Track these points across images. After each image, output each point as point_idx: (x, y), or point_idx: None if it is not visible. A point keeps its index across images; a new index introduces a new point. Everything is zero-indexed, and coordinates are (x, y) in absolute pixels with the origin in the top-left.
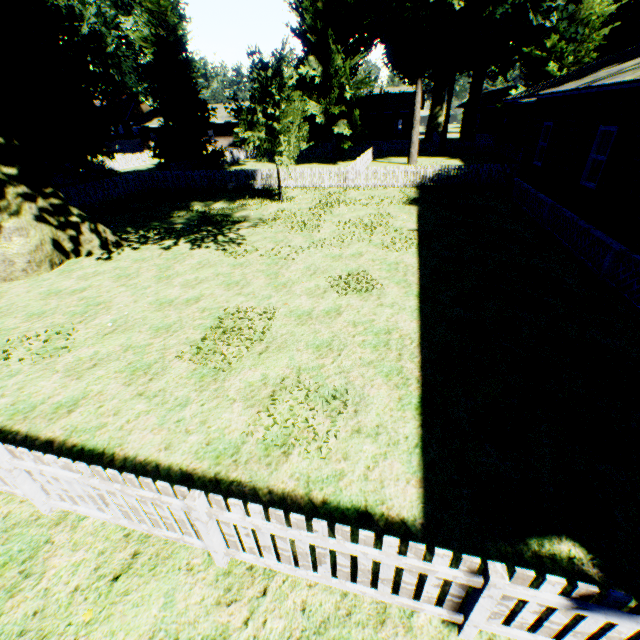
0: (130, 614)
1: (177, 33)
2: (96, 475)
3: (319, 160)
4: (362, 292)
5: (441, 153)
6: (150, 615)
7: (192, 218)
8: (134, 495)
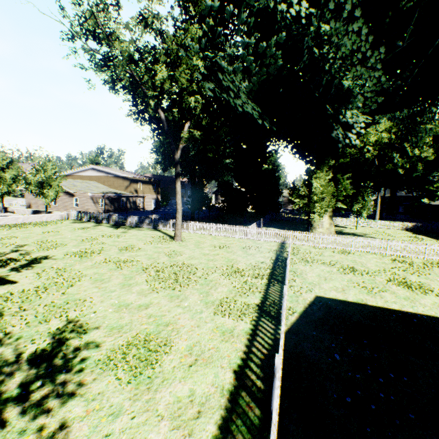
0: None
1: (278, 167)
2: None
3: None
4: None
5: (380, 219)
6: None
7: None
8: None
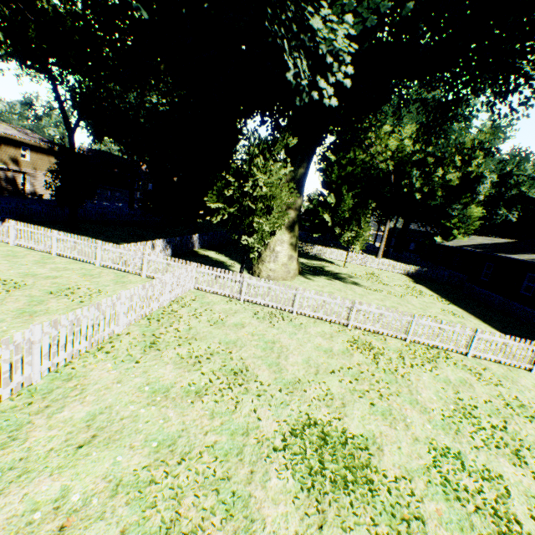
0: (524, 376)
1: None
2: (510, 339)
3: (313, 243)
4: (460, 318)
5: (385, 256)
6: (529, 377)
7: (303, 265)
8: (521, 345)
